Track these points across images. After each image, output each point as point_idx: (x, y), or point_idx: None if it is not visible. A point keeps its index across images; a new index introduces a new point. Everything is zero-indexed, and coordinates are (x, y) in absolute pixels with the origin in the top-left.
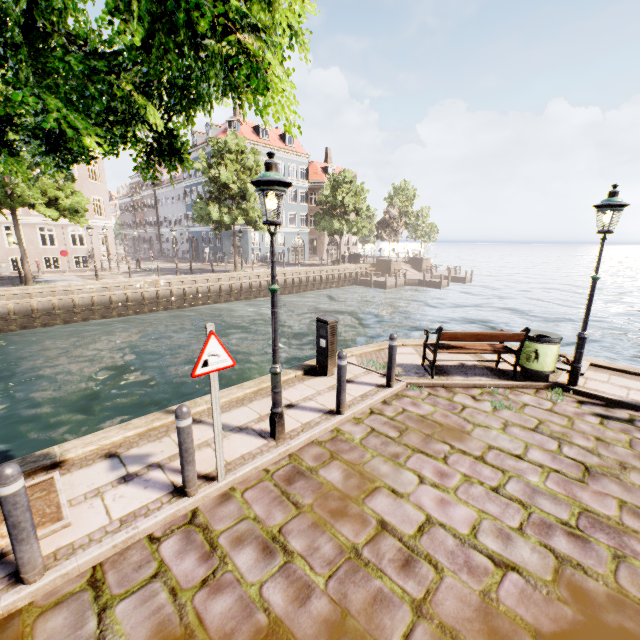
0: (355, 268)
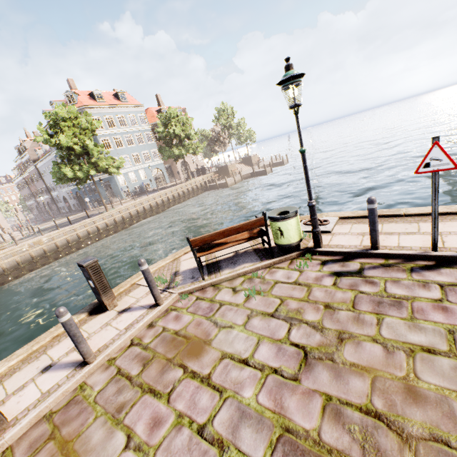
0: (203, 179)
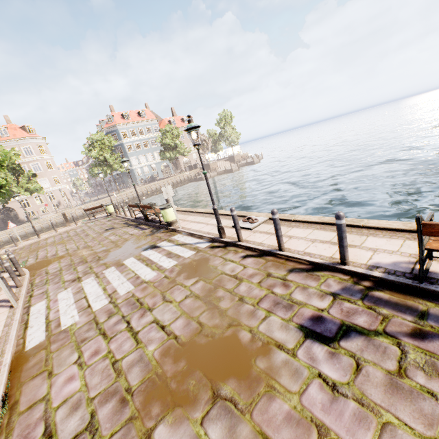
0: (190, 173)
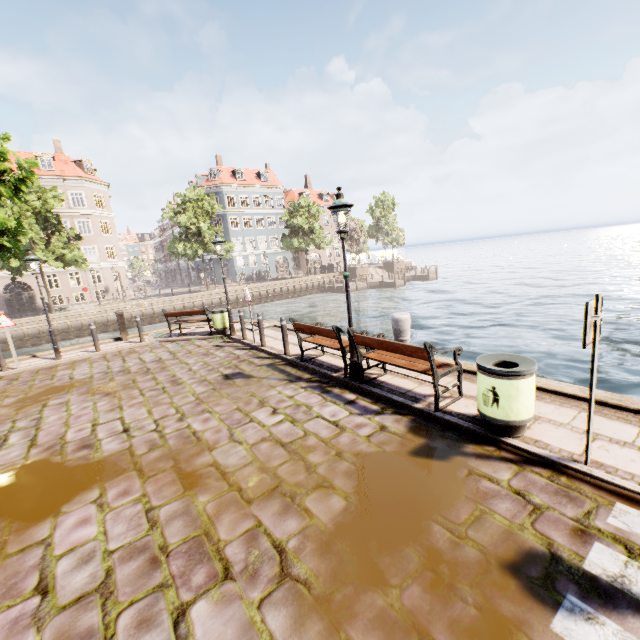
0: (323, 277)
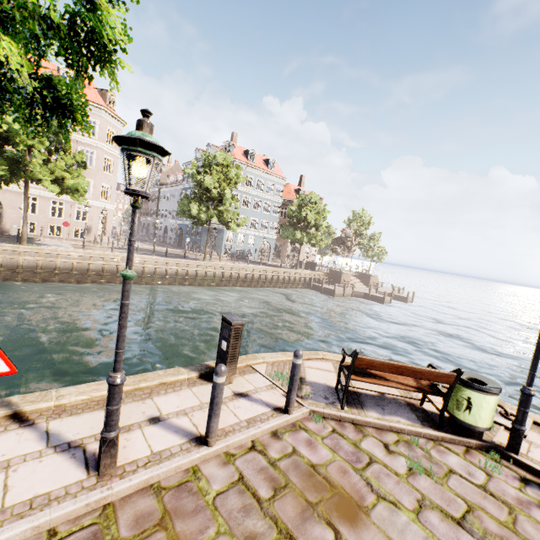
0: (310, 274)
